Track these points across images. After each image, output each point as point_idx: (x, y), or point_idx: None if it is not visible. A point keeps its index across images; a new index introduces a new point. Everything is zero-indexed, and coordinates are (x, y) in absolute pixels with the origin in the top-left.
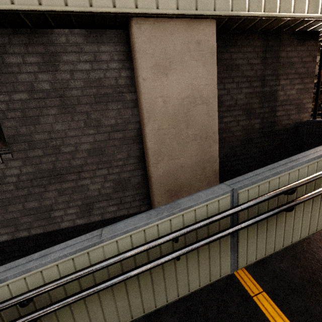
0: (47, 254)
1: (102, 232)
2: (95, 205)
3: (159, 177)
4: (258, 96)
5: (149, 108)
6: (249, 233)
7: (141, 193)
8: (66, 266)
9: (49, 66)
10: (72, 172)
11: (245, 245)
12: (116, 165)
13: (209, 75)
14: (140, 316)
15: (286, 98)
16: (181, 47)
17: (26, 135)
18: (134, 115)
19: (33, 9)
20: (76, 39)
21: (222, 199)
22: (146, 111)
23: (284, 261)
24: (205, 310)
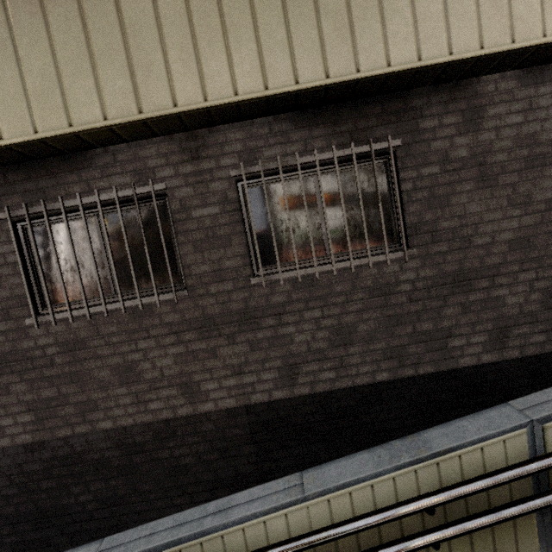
0: None
1: None
2: (511, 331)
3: None
4: None
5: None
6: None
7: None
8: None
9: (469, 125)
10: (483, 276)
11: None
12: (549, 264)
13: None
14: None
15: None
16: None
17: (431, 222)
18: None
19: (503, 50)
20: (507, 84)
21: None
22: None
23: None
24: None
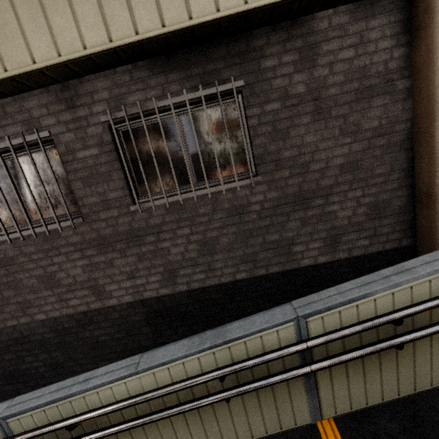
0: (406, 270)
1: None
2: (342, 238)
3: None
4: None
5: None
6: None
7: (403, 222)
8: (438, 283)
9: (305, 62)
10: (319, 195)
11: None
12: (374, 183)
13: None
14: None
15: None
16: None
17: (274, 153)
18: (405, 111)
19: None
20: (340, 20)
21: None
22: None
23: None
24: None
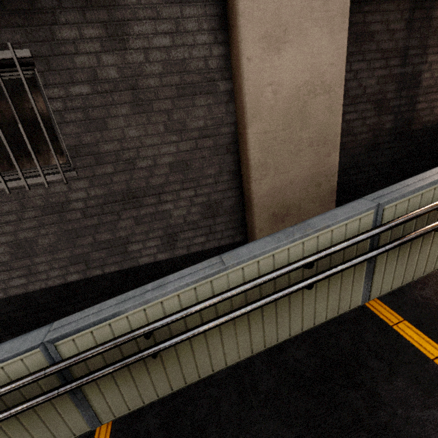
0: (163, 285)
1: (223, 259)
2: (179, 236)
3: (263, 198)
4: (395, 81)
5: (254, 103)
6: (389, 258)
7: (235, 220)
8: (187, 296)
9: (115, 42)
10: (150, 194)
11: (382, 273)
12: (205, 183)
13: (336, 50)
14: (260, 350)
15: (432, 83)
16: (301, 5)
17: (91, 145)
18: (229, 114)
19: None
20: None
21: (364, 217)
22: (250, 106)
23: (425, 290)
24: (337, 341)
